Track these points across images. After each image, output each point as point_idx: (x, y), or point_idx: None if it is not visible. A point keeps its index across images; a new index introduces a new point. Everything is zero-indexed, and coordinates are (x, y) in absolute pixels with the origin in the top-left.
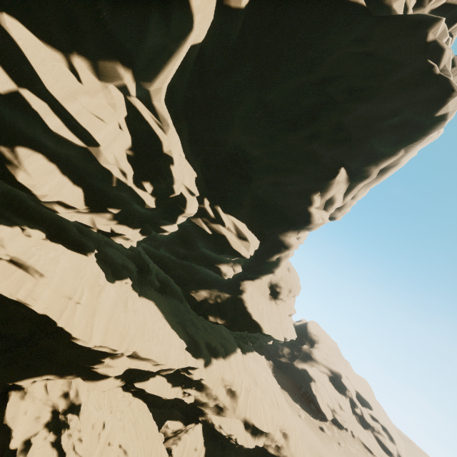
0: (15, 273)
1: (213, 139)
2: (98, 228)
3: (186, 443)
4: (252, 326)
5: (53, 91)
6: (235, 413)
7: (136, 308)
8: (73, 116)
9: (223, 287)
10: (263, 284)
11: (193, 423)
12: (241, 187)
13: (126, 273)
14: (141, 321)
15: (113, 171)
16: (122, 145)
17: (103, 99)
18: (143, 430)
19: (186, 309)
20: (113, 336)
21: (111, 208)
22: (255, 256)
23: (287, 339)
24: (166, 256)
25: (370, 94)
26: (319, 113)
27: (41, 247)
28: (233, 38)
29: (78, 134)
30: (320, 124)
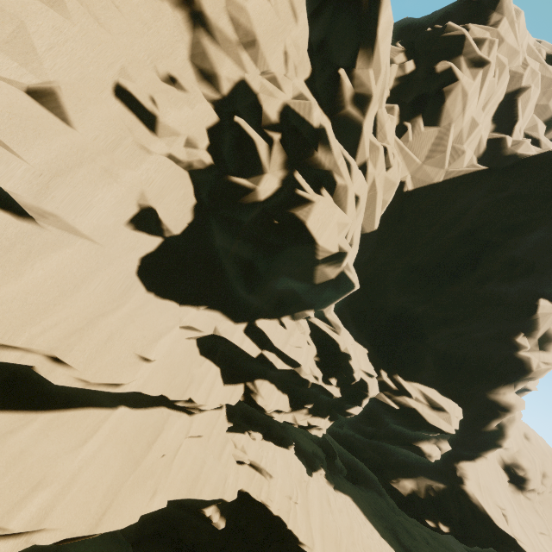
0: (255, 476)
1: (373, 308)
2: (299, 423)
3: None
4: (497, 539)
5: (278, 346)
6: None
7: (338, 507)
8: (287, 354)
9: (432, 472)
10: (490, 465)
11: None
12: (416, 349)
13: (318, 461)
14: (347, 525)
15: (310, 379)
16: (311, 355)
17: (298, 332)
18: None
19: (389, 507)
20: (330, 543)
21: (306, 405)
22: (463, 425)
23: None
24: (350, 434)
25: (535, 224)
26: (479, 258)
27: (262, 448)
28: (373, 244)
29: (288, 362)
30: (486, 266)
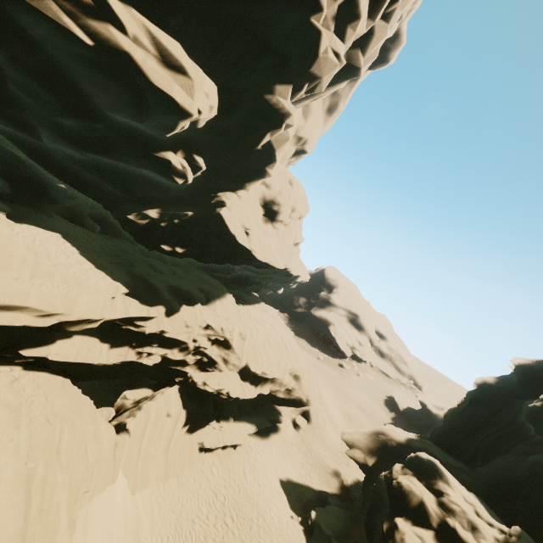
0: None
1: None
2: None
3: (150, 412)
4: (235, 254)
5: None
6: (226, 366)
7: None
8: None
9: (186, 205)
10: (251, 199)
11: (167, 386)
12: None
13: None
14: None
15: None
16: None
17: None
18: (44, 412)
19: (142, 253)
20: None
21: None
22: (226, 144)
23: (297, 279)
24: (68, 158)
25: None
26: None
27: None
28: None
29: None
30: None
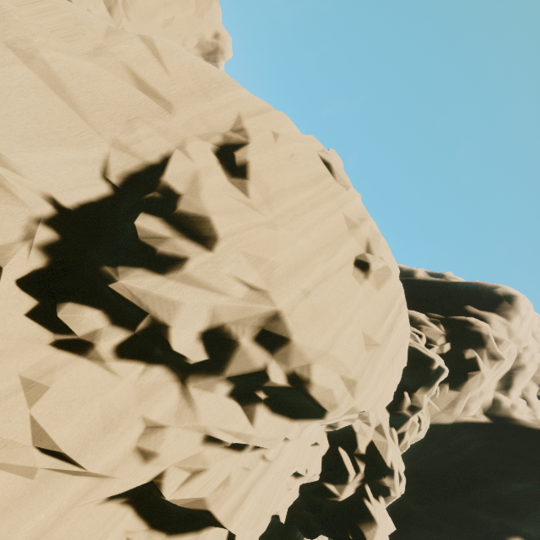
0: None
1: None
2: None
3: None
4: None
5: None
6: None
7: None
8: None
9: None
10: None
11: None
12: None
13: None
14: None
15: None
16: None
17: None
18: None
19: None
20: None
21: None
22: None
23: None
24: None
25: (520, 478)
26: (471, 487)
27: None
28: None
29: None
30: (476, 494)
